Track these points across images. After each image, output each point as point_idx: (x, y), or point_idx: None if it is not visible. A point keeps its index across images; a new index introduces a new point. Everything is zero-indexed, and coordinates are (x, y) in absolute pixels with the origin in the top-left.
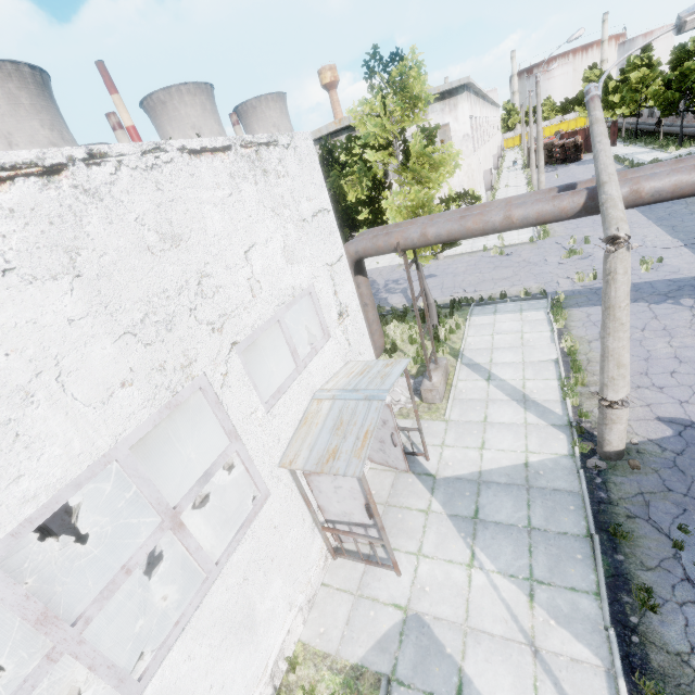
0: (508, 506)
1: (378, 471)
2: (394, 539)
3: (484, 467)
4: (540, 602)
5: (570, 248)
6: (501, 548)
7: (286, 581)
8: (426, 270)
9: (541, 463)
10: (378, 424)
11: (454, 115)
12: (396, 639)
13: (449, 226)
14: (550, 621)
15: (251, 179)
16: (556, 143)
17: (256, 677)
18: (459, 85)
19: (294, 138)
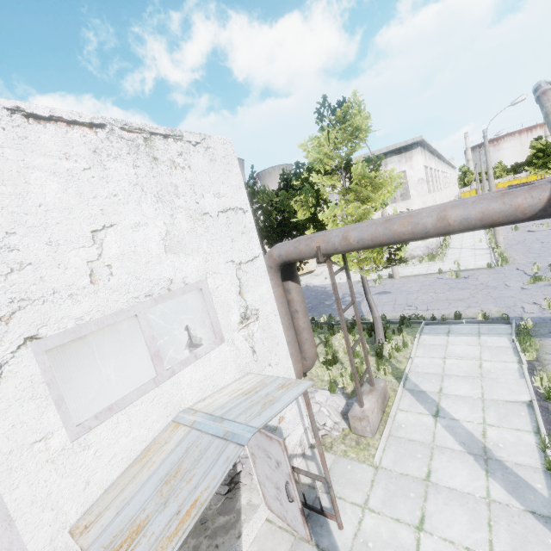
0: None
1: (274, 528)
2: None
3: None
4: None
5: (534, 273)
6: None
7: None
8: (381, 287)
9: None
10: (271, 462)
11: (409, 164)
12: None
13: (372, 229)
14: None
15: (129, 161)
16: None
17: None
18: (414, 142)
19: (208, 139)
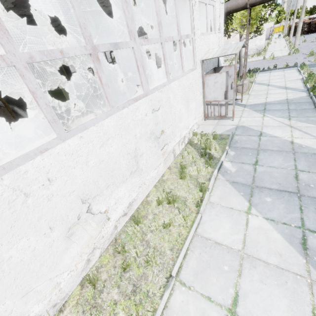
0: (279, 106)
1: None
2: (229, 115)
3: (267, 101)
4: (293, 120)
5: (311, 52)
6: (276, 113)
7: (195, 107)
8: None
9: (294, 98)
10: None
11: None
12: (234, 129)
13: None
14: (297, 122)
15: None
16: (306, 22)
17: (187, 126)
18: None
19: None
